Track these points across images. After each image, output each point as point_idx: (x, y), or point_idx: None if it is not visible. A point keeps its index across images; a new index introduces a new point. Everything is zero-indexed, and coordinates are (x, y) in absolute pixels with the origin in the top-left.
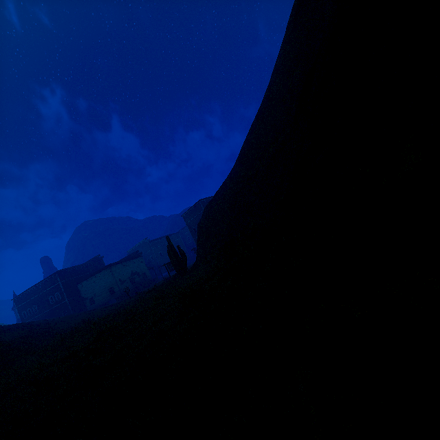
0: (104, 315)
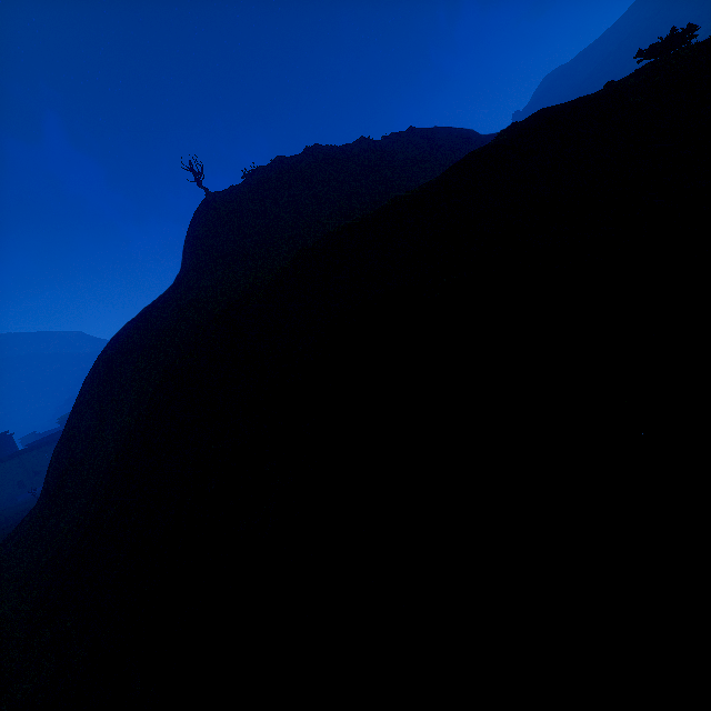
0: None
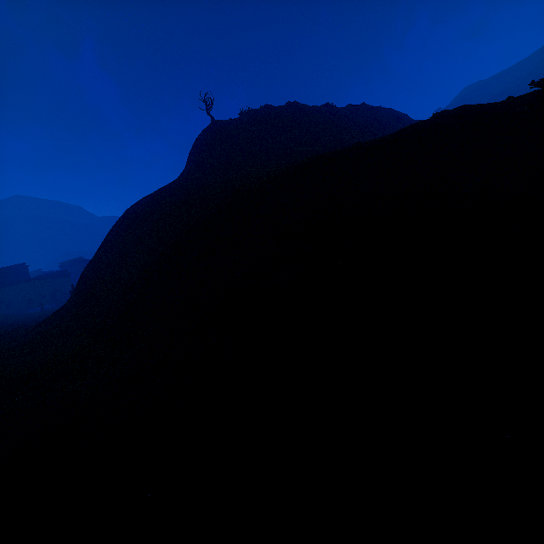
0: (19, 321)
